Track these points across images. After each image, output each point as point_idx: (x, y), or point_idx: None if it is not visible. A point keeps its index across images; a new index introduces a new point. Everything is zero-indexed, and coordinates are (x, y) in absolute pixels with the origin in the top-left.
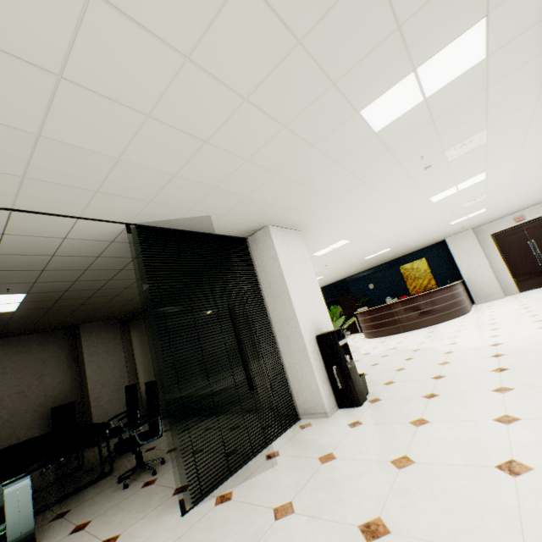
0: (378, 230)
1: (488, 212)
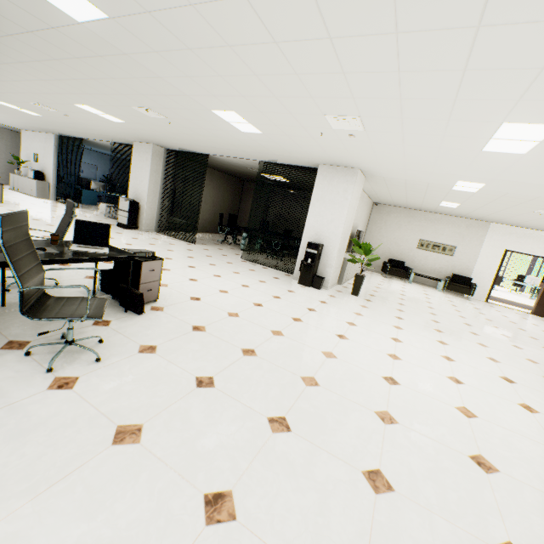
0: (512, 178)
1: None
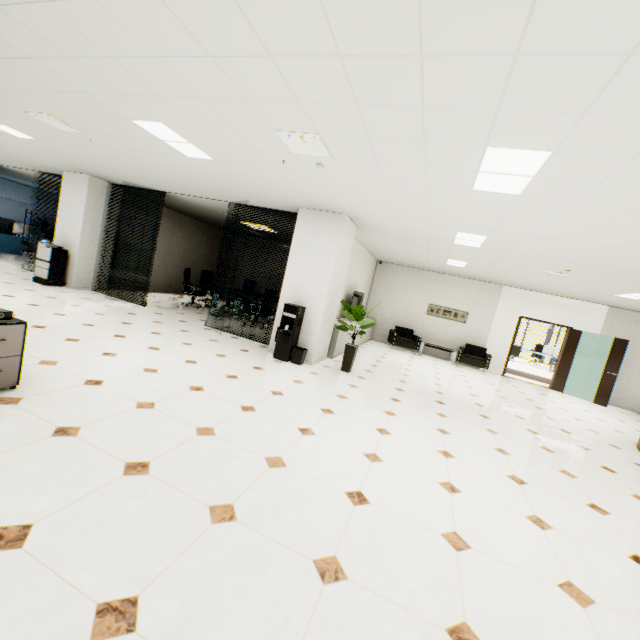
0: (513, 228)
1: None
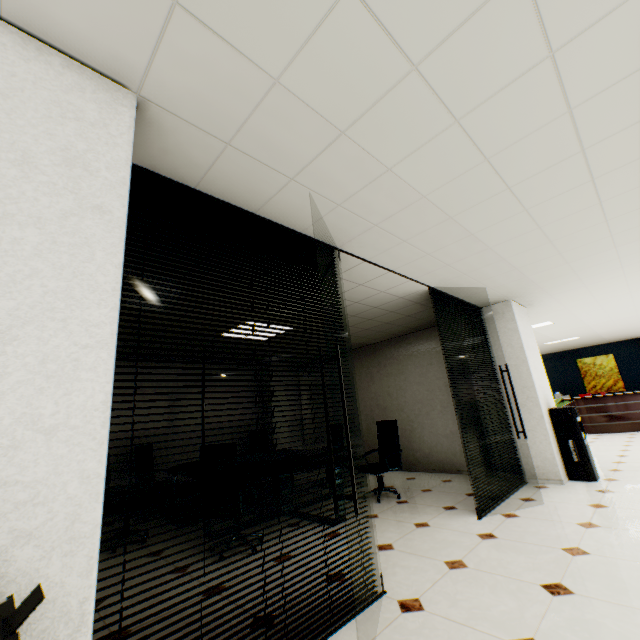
0: (588, 317)
1: None
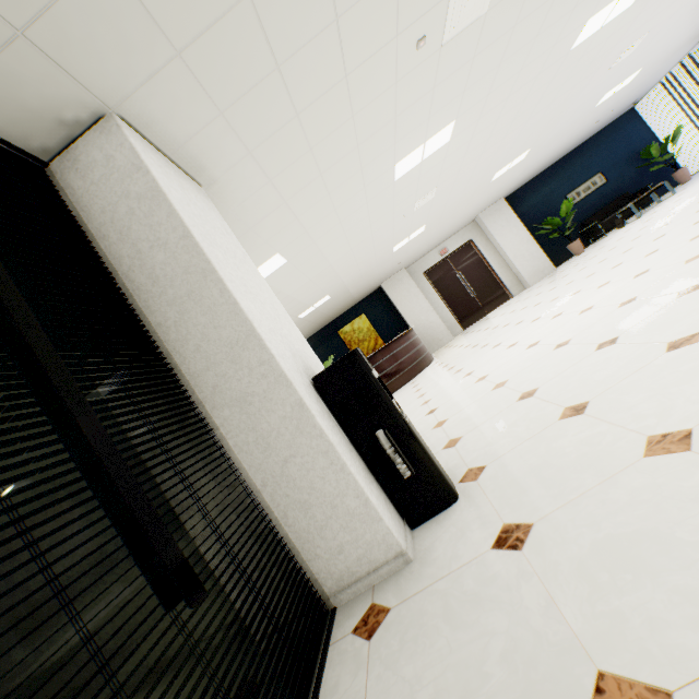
0: (325, 239)
1: (424, 235)
